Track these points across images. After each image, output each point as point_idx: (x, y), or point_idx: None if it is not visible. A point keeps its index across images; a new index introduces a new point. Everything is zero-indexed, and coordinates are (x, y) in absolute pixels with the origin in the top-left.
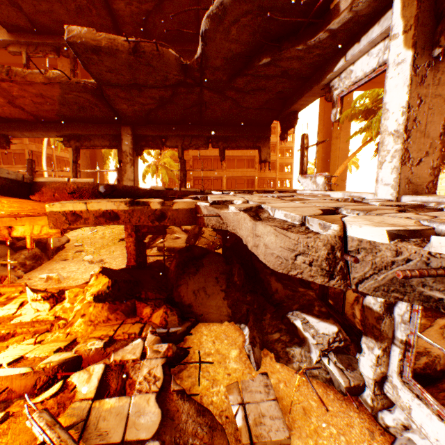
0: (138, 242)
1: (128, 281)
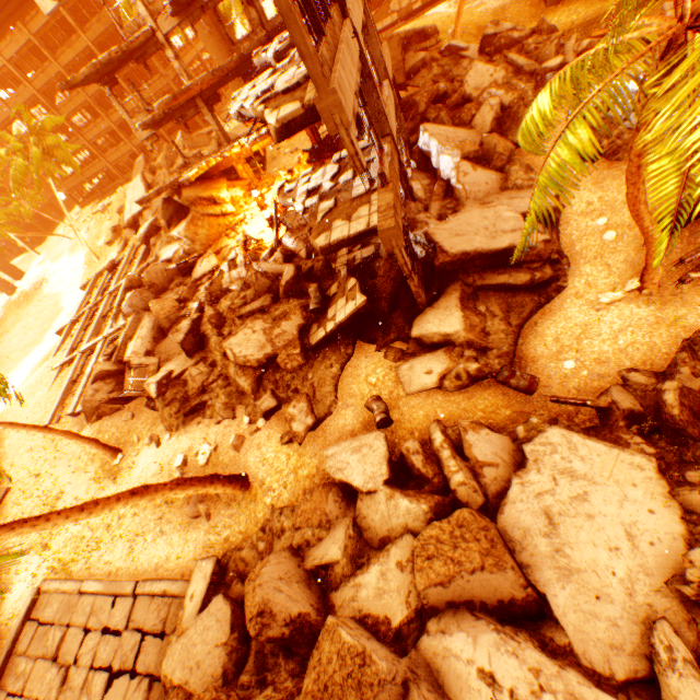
0: (311, 129)
1: (316, 153)
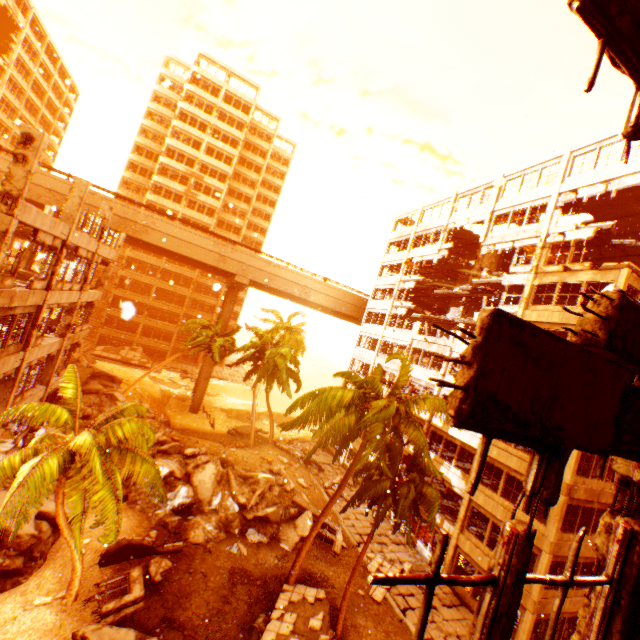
0: None
1: None
